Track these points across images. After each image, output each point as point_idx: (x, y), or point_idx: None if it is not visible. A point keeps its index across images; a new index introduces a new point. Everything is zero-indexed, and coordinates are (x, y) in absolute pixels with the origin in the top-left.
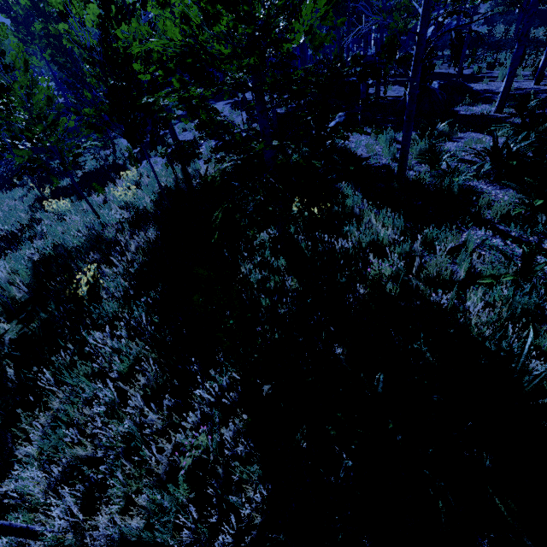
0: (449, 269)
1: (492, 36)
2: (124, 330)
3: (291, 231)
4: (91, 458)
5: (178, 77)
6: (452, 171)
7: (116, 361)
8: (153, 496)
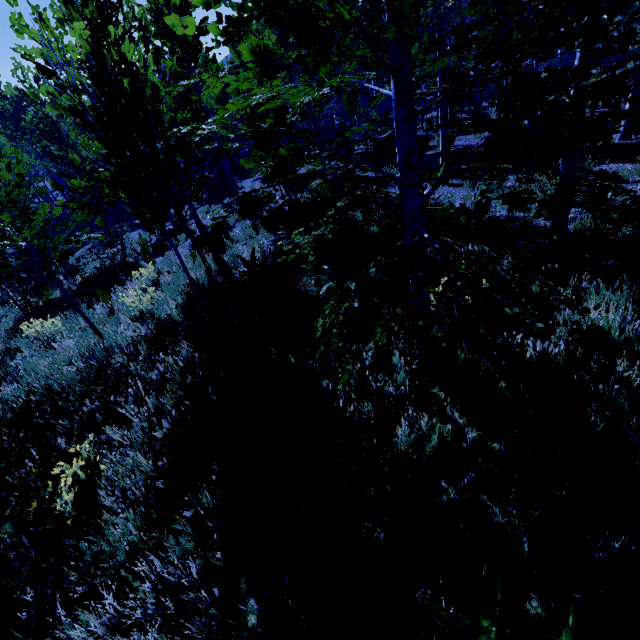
0: None
1: None
2: (151, 599)
3: None
4: None
5: (253, 41)
6: None
7: None
8: None
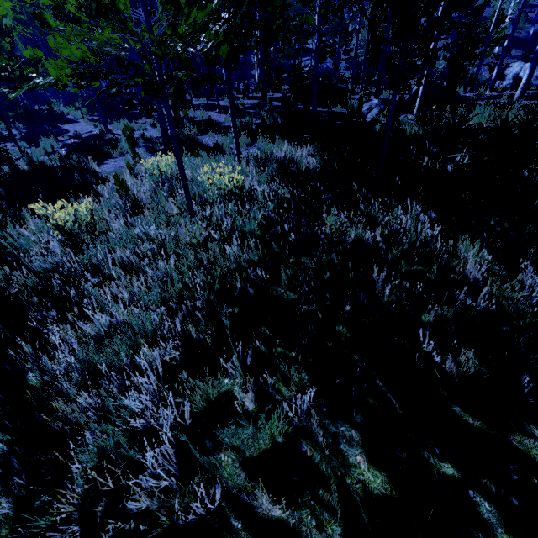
0: None
1: None
2: None
3: None
4: None
5: None
6: None
7: None
8: None
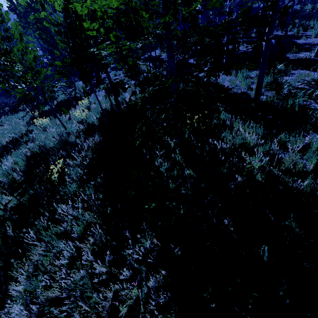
0: (302, 163)
1: (304, 11)
2: (80, 203)
3: (186, 136)
4: (57, 297)
5: (114, 33)
6: (293, 95)
7: (75, 226)
8: None
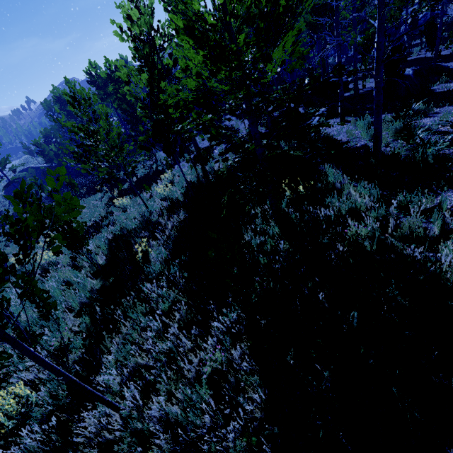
0: (421, 227)
1: None
2: (165, 282)
3: (283, 205)
4: (146, 366)
5: (195, 111)
6: (426, 143)
7: (160, 302)
8: (185, 391)
